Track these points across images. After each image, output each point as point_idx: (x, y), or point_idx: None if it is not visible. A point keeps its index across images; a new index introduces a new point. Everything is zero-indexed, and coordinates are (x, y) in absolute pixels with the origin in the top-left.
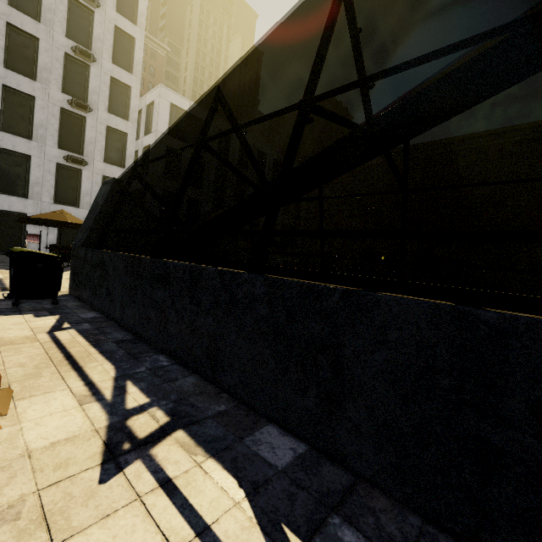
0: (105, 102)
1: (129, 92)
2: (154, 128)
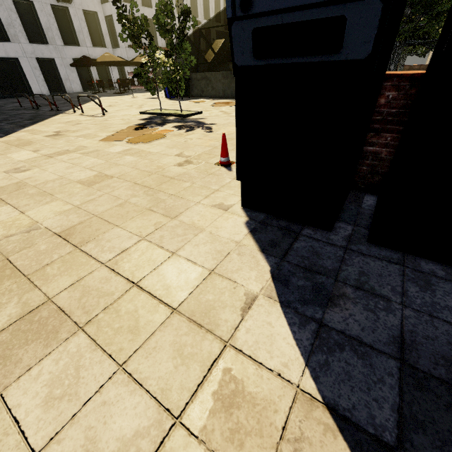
0: None
1: None
2: None
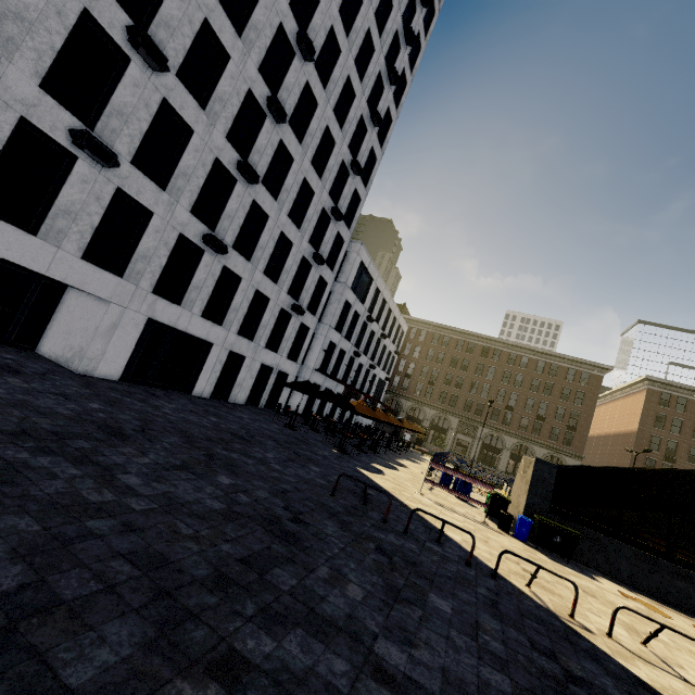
0: (327, 253)
1: (340, 244)
2: (342, 279)
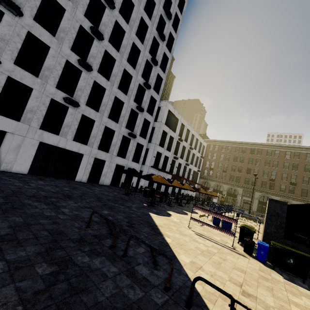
0: (146, 107)
1: (155, 102)
2: (159, 120)
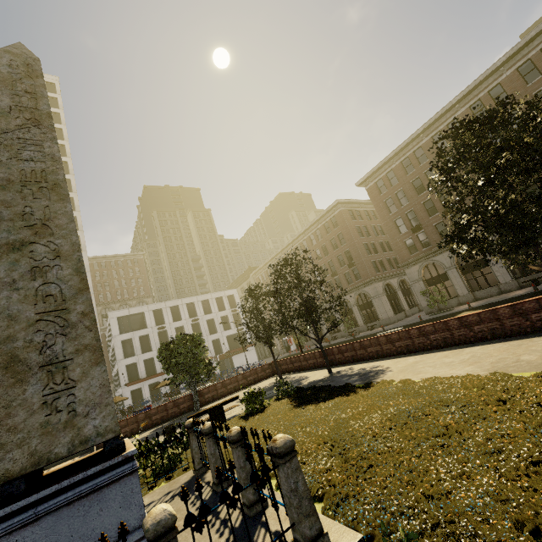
0: None
1: None
2: (112, 335)
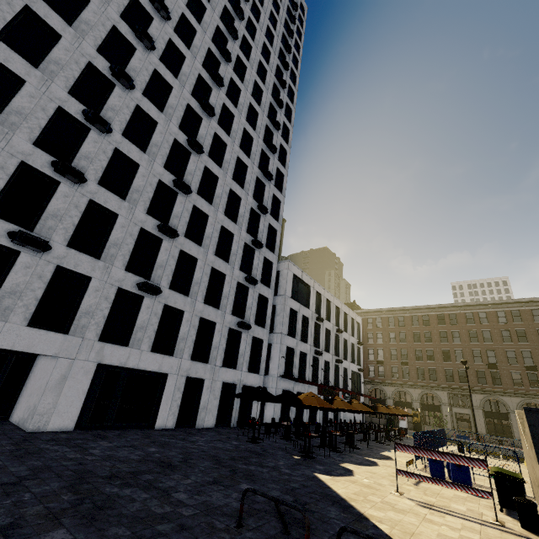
0: (259, 275)
1: (270, 266)
2: (282, 292)
